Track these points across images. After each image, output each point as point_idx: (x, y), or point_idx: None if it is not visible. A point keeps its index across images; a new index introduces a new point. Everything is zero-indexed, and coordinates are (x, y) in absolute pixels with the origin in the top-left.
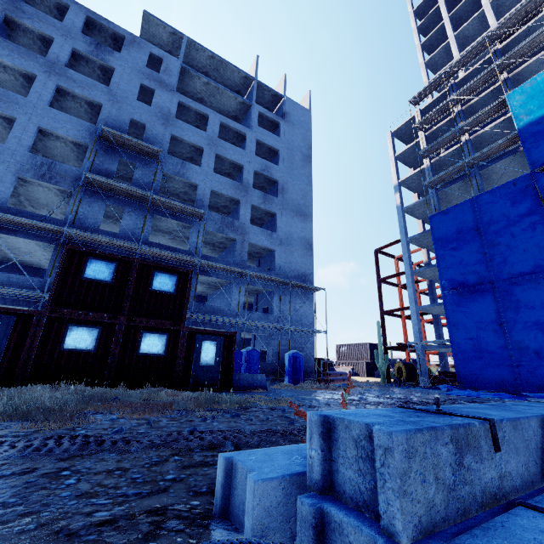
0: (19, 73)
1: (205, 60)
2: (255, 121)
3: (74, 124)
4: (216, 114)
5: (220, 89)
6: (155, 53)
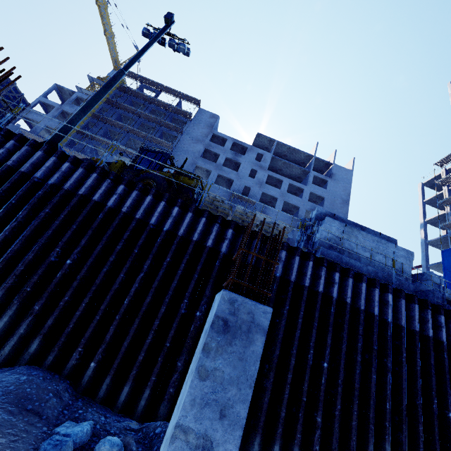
0: (205, 170)
1: (285, 149)
2: (310, 181)
3: (222, 190)
4: (287, 179)
5: (291, 165)
6: (260, 153)
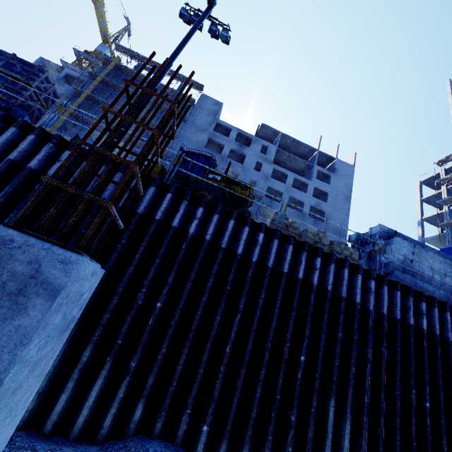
0: None
1: (289, 142)
2: (314, 176)
3: None
4: (292, 173)
5: (296, 158)
6: (265, 145)
